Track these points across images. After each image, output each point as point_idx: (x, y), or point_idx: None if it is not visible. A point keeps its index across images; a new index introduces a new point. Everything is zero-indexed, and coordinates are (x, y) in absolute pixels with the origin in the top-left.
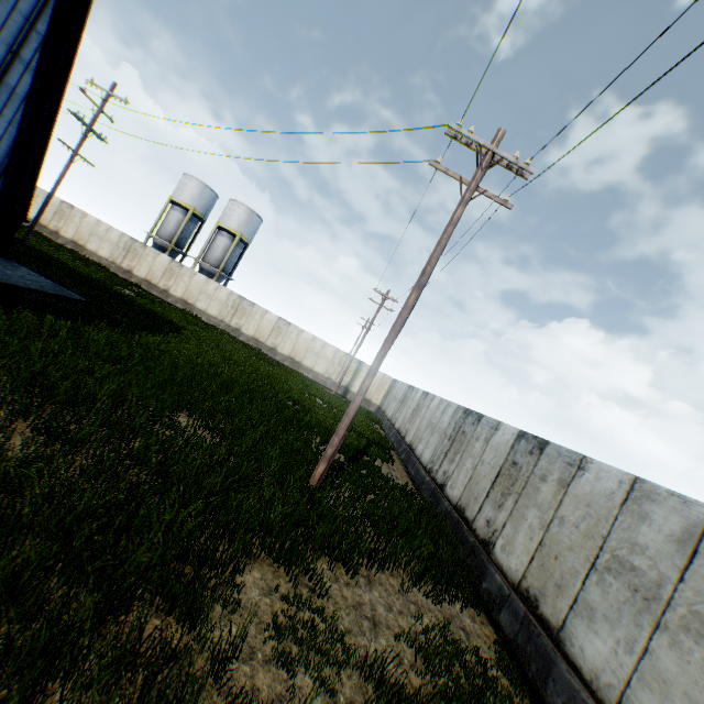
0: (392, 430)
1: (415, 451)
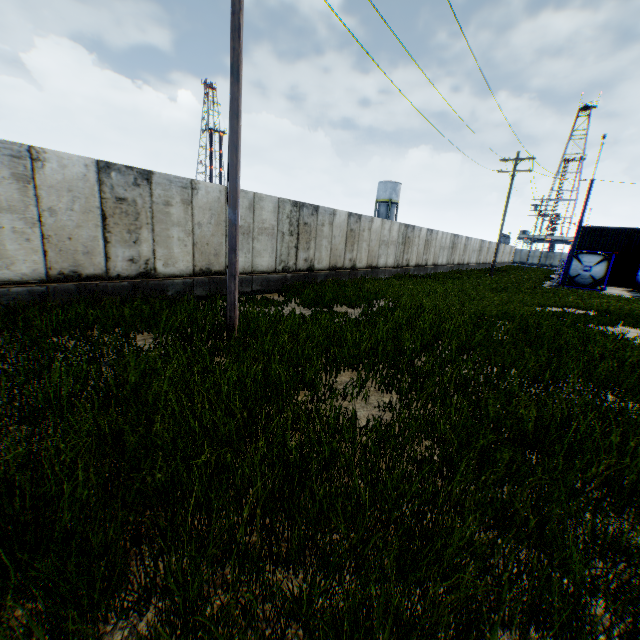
0: None
1: None
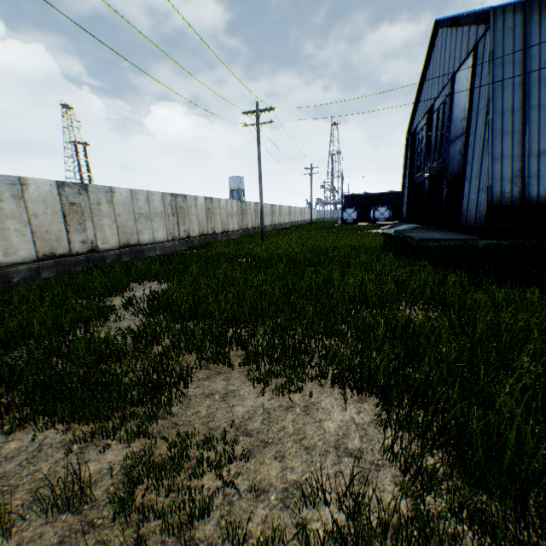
0: (13, 272)
1: (143, 243)
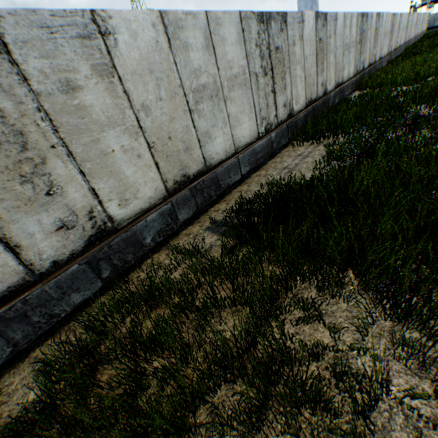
0: None
1: (214, 162)
